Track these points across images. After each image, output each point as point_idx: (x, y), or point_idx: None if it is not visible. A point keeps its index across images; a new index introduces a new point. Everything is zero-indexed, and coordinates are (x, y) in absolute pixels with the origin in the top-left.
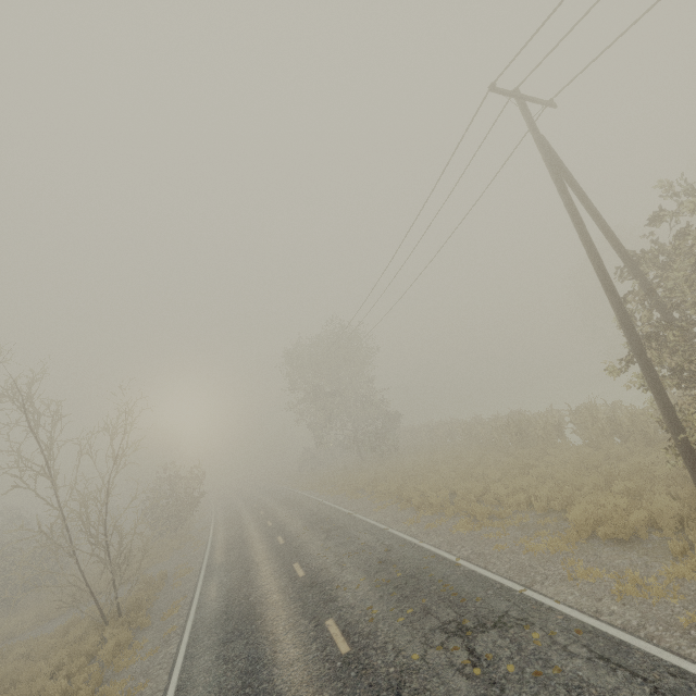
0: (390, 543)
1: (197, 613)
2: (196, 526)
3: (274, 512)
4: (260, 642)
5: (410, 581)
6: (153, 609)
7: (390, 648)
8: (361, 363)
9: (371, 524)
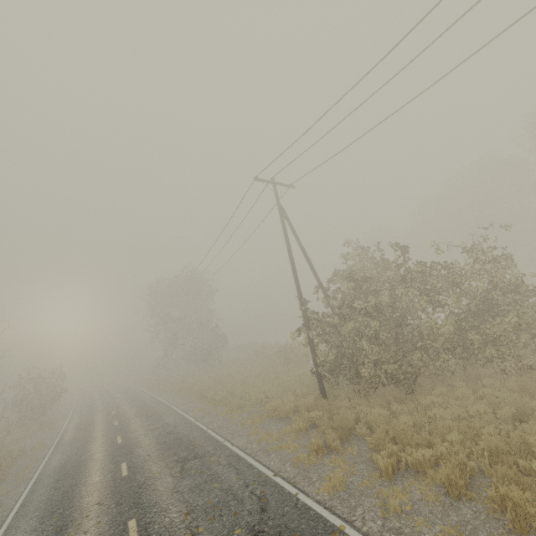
0: (180, 422)
1: (43, 469)
2: (56, 416)
3: (120, 405)
4: (80, 477)
5: (177, 441)
6: (10, 471)
7: (148, 471)
8: (204, 299)
9: (177, 412)
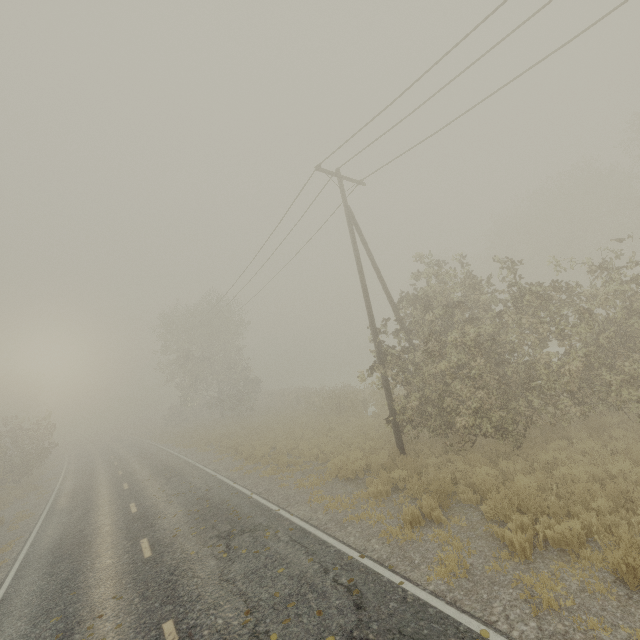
0: (213, 485)
1: (31, 547)
2: (44, 477)
3: (128, 463)
4: (84, 559)
5: (213, 509)
6: None
7: (179, 550)
8: (232, 334)
9: (206, 472)
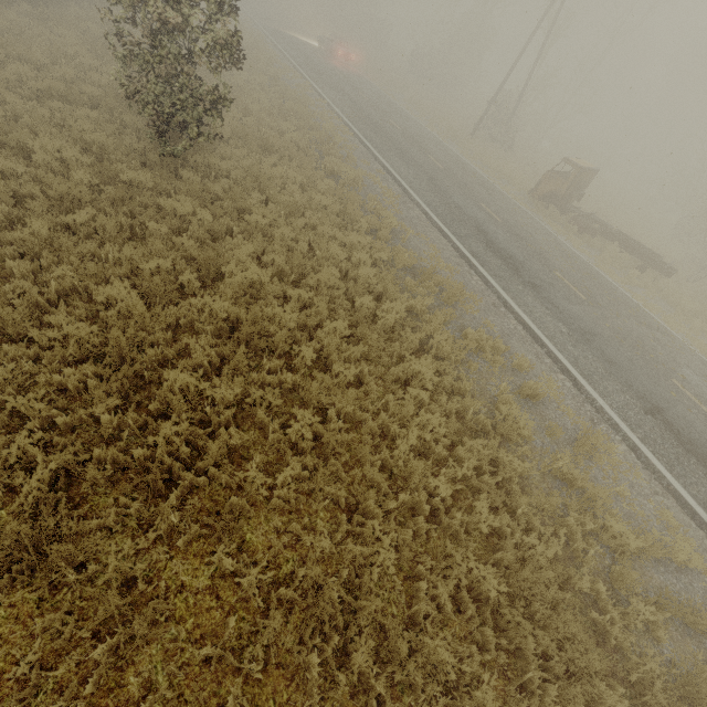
0: None
1: None
2: None
3: None
4: None
5: None
6: None
7: None
8: None
9: None
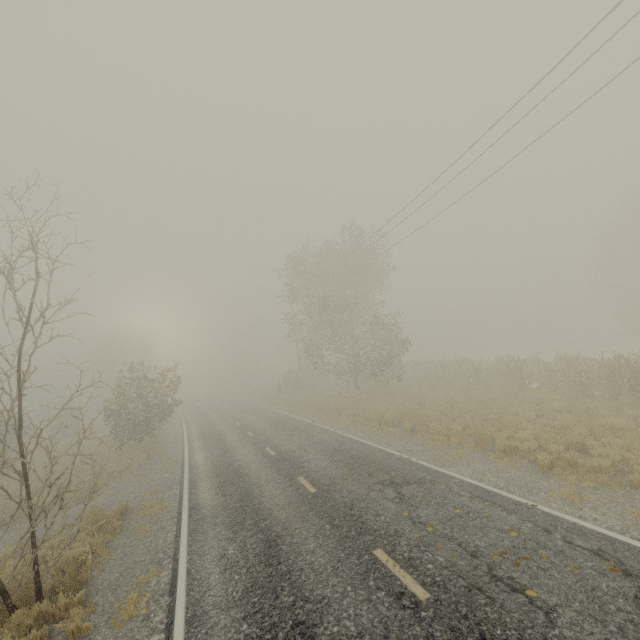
0: (595, 547)
1: None
2: (164, 437)
3: (270, 436)
4: None
5: None
6: (101, 582)
7: None
8: (376, 280)
9: (476, 486)
